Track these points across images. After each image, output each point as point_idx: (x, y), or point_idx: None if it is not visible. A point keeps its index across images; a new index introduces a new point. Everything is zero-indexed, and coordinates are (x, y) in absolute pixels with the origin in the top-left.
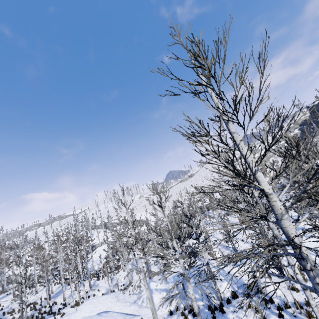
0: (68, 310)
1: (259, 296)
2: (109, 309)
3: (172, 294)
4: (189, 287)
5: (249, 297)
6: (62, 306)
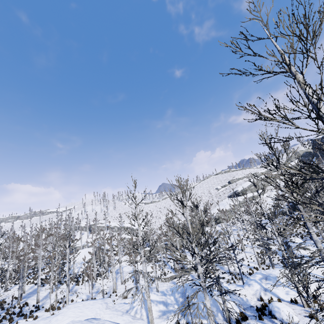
0: (42, 314)
1: (273, 321)
2: (98, 317)
3: (170, 308)
4: (206, 298)
5: (261, 320)
6: (34, 309)
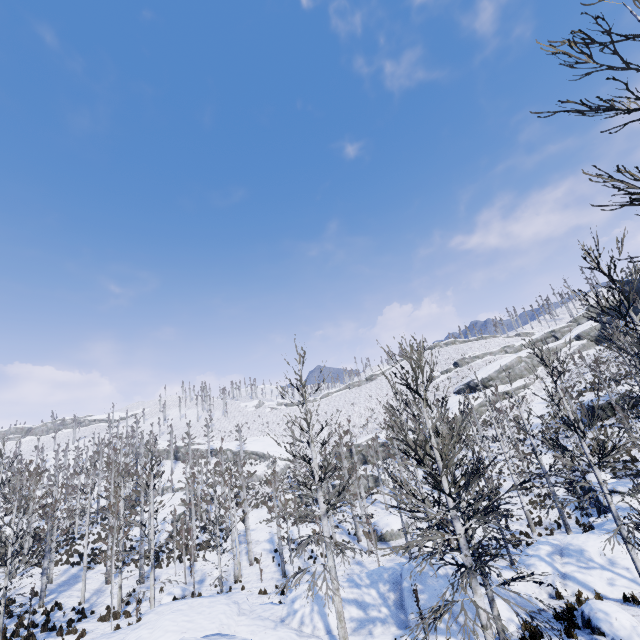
0: (94, 627)
1: None
2: (227, 631)
3: (373, 613)
4: (476, 591)
5: (573, 639)
6: (75, 616)
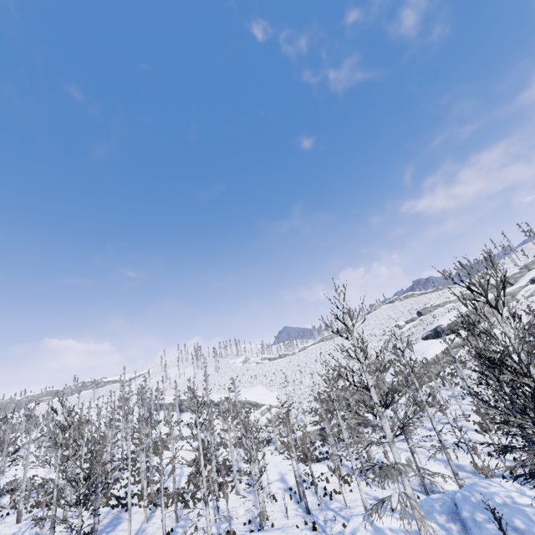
0: None
1: None
2: None
3: None
4: None
5: None
6: None
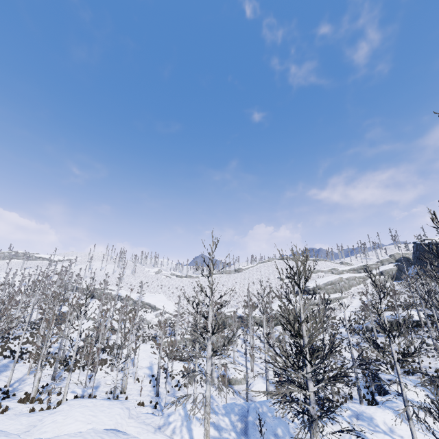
0: (14, 405)
1: None
2: (120, 428)
3: (225, 434)
4: (316, 435)
5: None
6: (1, 395)
